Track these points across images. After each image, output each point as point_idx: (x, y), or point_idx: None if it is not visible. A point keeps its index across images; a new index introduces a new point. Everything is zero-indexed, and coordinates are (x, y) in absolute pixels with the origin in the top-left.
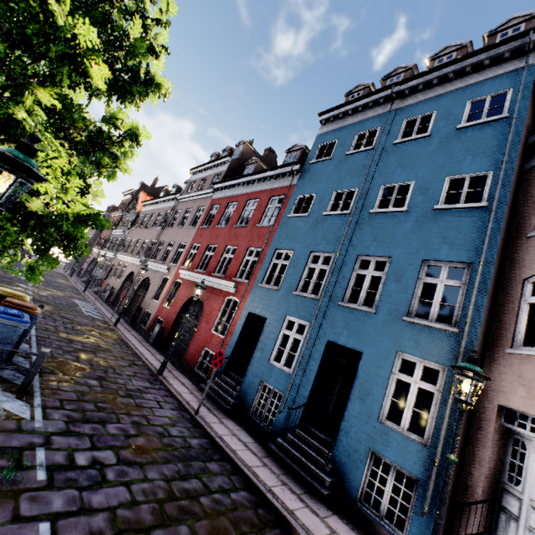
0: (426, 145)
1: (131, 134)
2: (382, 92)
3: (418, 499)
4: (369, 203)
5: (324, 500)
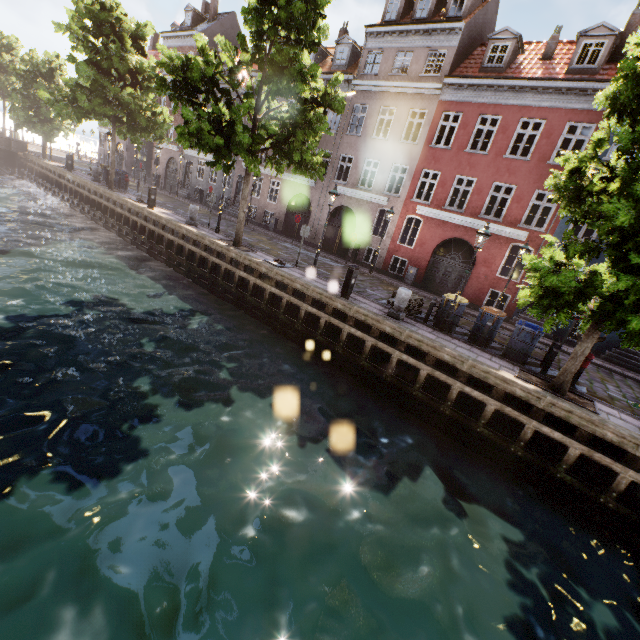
0: None
1: None
2: None
3: None
4: None
5: None
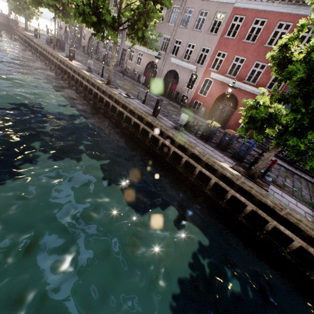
0: None
1: None
2: None
3: None
4: None
5: None
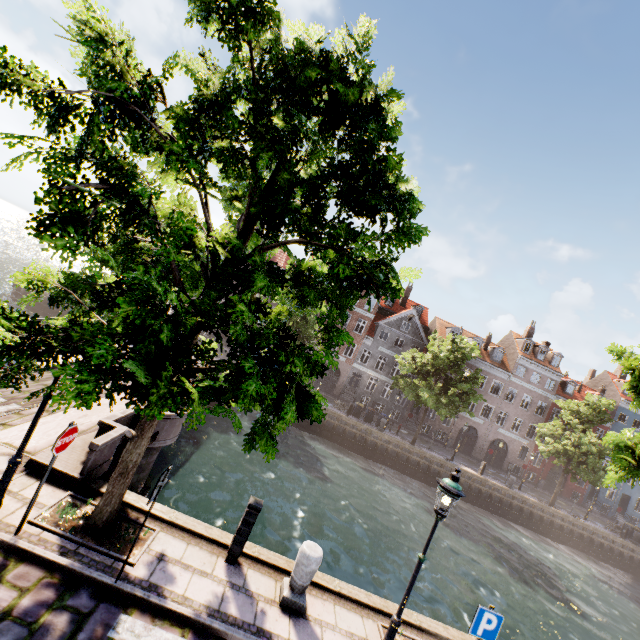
0: None
1: None
2: None
3: (638, 522)
4: None
5: None
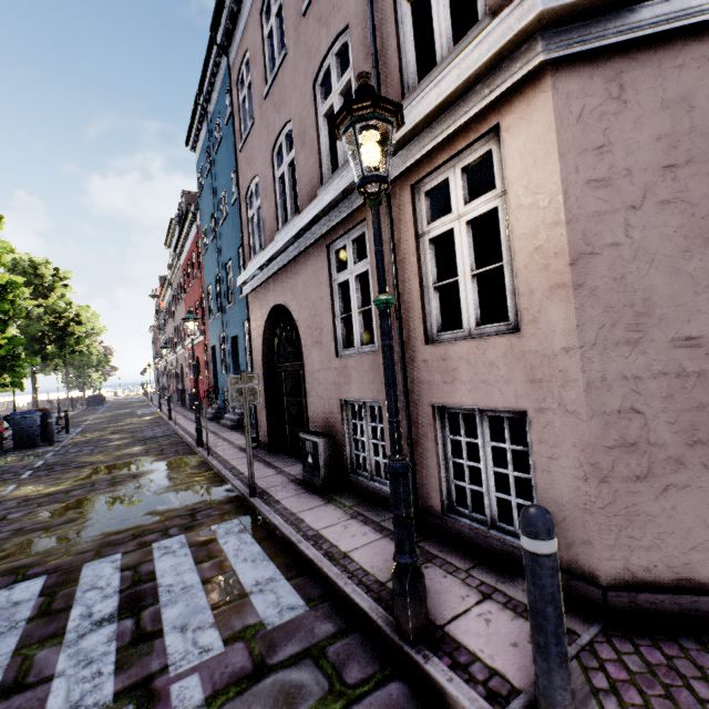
0: (223, 148)
1: (11, 284)
2: (199, 105)
3: None
4: (220, 218)
5: (234, 429)
